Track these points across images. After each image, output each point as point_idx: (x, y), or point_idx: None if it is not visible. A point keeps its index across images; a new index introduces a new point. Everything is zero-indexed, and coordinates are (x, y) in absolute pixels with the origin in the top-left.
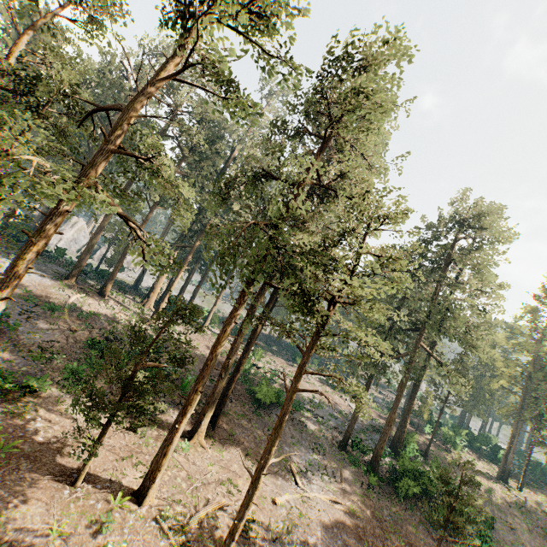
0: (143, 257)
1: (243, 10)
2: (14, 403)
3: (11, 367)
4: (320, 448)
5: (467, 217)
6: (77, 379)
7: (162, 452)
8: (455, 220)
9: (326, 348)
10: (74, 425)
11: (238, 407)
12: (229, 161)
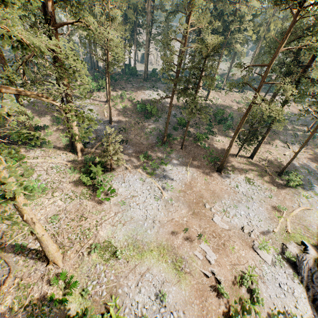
0: None
1: None
2: (206, 142)
3: (195, 132)
4: (295, 134)
5: None
6: (210, 131)
7: (257, 148)
8: None
9: None
10: (221, 144)
11: None
12: None
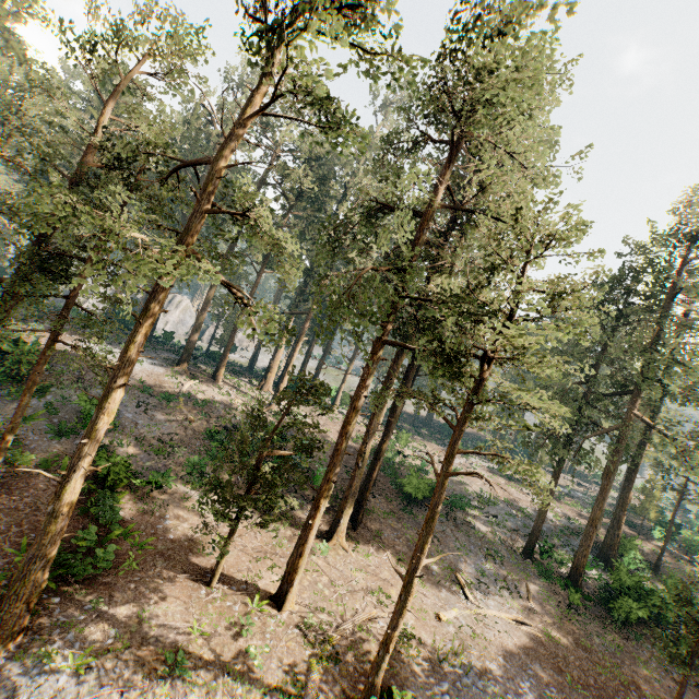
0: (252, 328)
1: (333, 10)
2: (142, 500)
3: (135, 462)
4: (496, 555)
5: (695, 221)
6: (200, 474)
7: (298, 552)
8: (673, 228)
9: (483, 418)
10: (203, 522)
11: (383, 503)
12: (342, 200)
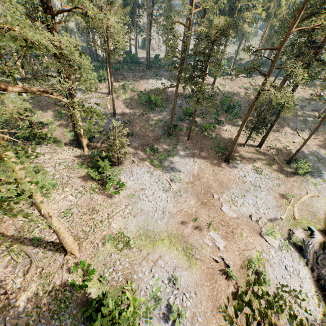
0: None
1: None
2: (213, 132)
3: (202, 122)
4: (305, 120)
5: None
6: (217, 120)
7: (265, 137)
8: None
9: None
10: (228, 133)
11: None
12: None
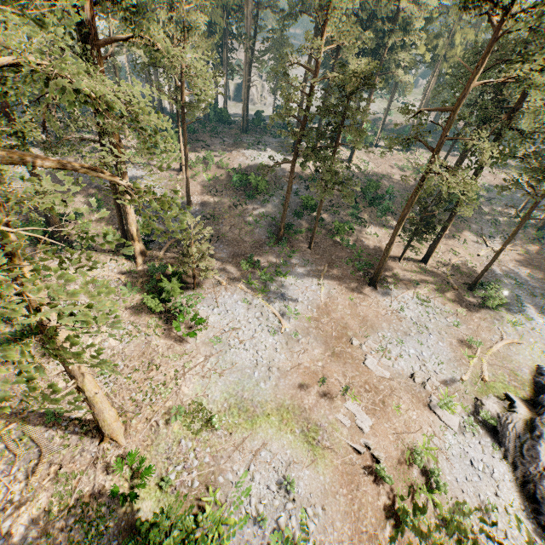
0: None
1: None
2: (350, 236)
3: (331, 220)
4: (496, 221)
5: None
6: (356, 218)
7: (434, 246)
8: None
9: None
10: (374, 239)
11: None
12: None
